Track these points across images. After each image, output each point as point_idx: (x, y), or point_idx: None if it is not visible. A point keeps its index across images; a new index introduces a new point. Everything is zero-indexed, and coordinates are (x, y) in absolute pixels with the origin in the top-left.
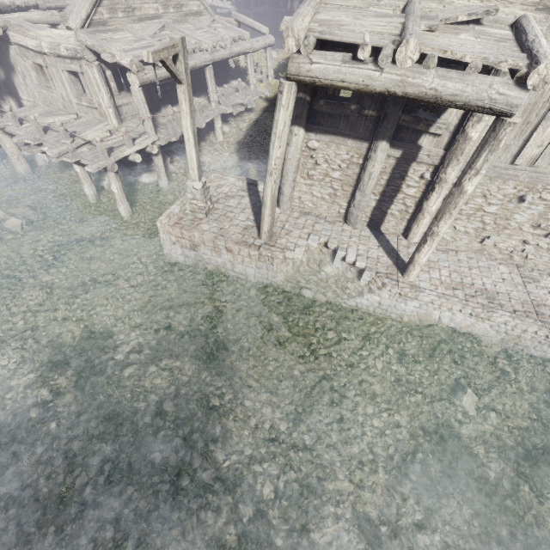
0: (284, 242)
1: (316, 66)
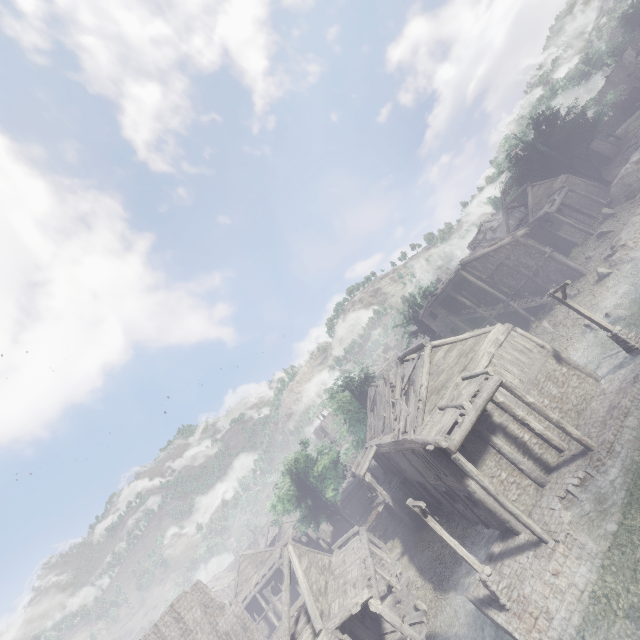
0: (554, 526)
1: (456, 438)
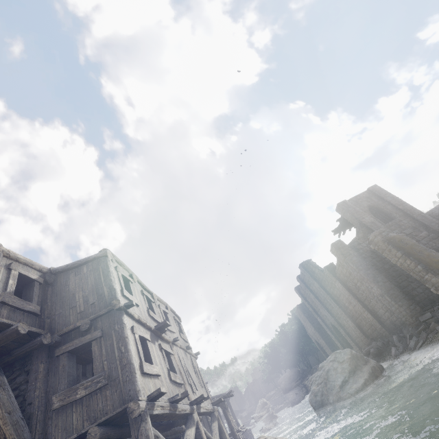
0: None
1: None
